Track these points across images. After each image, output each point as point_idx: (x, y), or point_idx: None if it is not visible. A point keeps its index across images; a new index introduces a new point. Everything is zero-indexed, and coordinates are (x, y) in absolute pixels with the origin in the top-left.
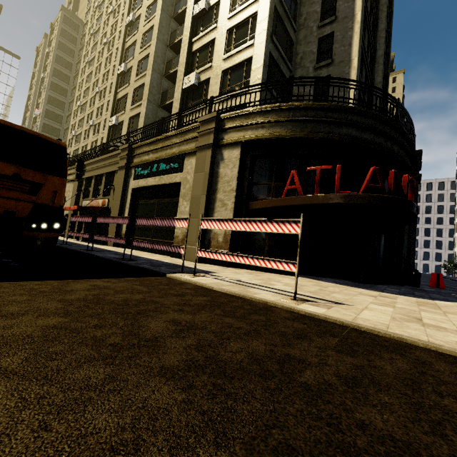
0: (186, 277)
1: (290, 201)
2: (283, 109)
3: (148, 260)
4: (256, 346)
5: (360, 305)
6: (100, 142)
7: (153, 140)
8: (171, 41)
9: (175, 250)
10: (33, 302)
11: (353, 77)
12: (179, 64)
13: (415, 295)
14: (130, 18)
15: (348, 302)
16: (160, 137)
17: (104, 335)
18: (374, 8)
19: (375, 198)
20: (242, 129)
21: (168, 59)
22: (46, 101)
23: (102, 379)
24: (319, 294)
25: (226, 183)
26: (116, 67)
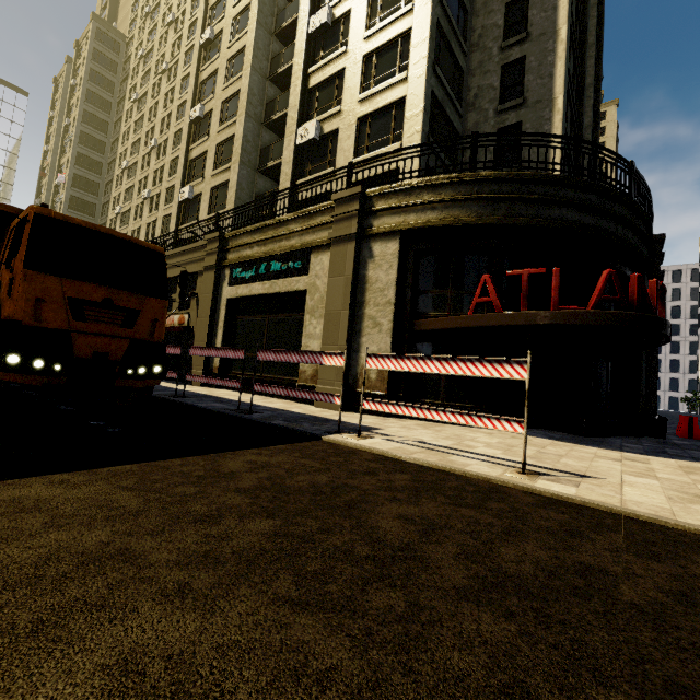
0: (351, 440)
1: (483, 321)
2: (464, 182)
3: (274, 412)
4: (534, 552)
5: (612, 477)
6: (161, 223)
7: (259, 226)
8: (272, 71)
9: (325, 399)
10: (210, 495)
11: (556, 125)
12: (289, 108)
13: (670, 454)
14: (206, 36)
15: (592, 473)
16: (269, 222)
17: (346, 545)
18: (581, 15)
19: (614, 317)
20: (401, 212)
21: (269, 98)
22: (73, 162)
23: (406, 607)
24: (545, 461)
25: (378, 293)
26: (186, 110)
